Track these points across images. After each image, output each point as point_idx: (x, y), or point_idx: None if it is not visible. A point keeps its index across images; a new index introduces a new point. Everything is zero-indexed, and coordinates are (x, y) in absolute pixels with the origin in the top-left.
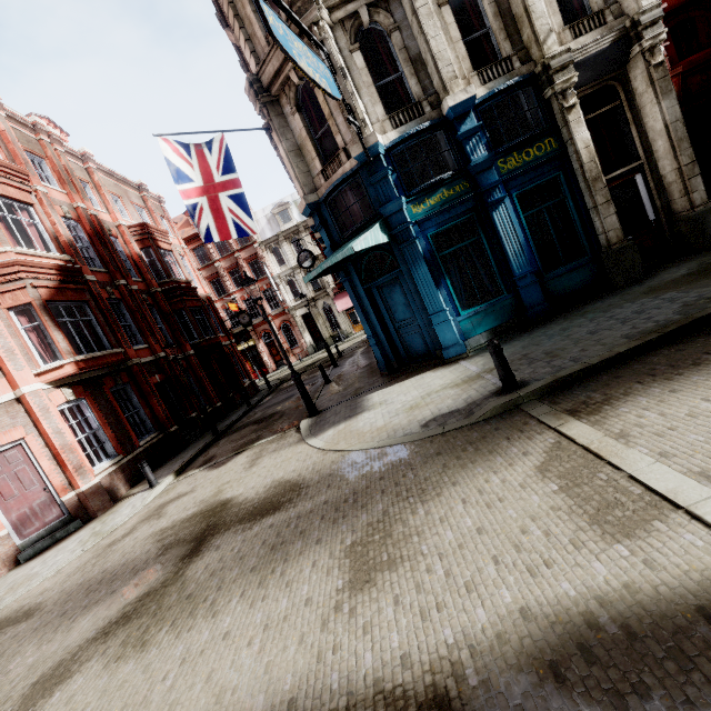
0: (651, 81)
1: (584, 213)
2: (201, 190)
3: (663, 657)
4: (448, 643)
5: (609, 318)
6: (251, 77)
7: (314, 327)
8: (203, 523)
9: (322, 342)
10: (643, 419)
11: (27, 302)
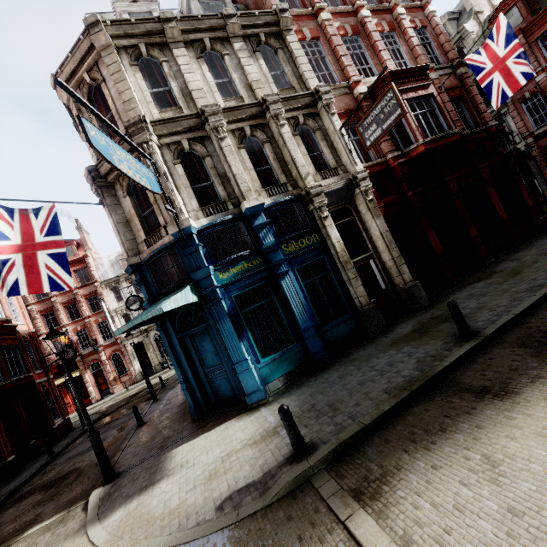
0: (369, 208)
1: (343, 284)
2: (17, 247)
3: None
4: None
5: (371, 368)
6: (90, 167)
7: (145, 355)
8: None
9: (151, 369)
10: (420, 511)
11: None
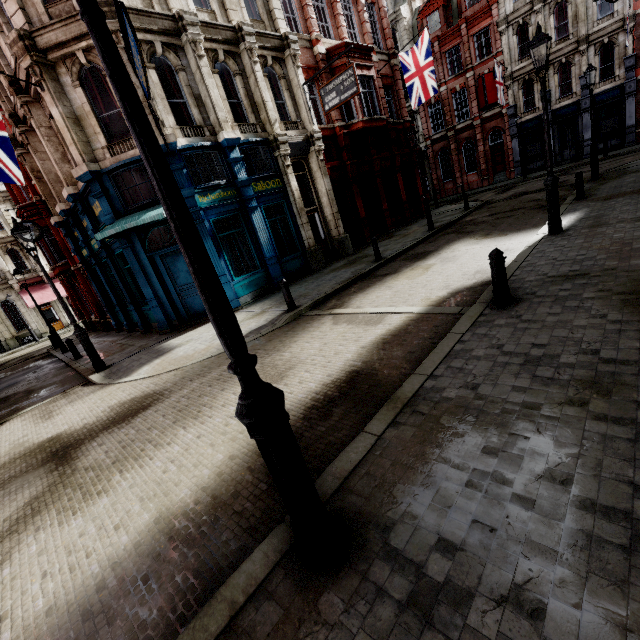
0: (320, 167)
1: (297, 227)
2: None
3: (405, 334)
4: (342, 364)
5: (321, 280)
6: (23, 31)
7: None
8: (40, 455)
9: None
10: (362, 302)
11: None
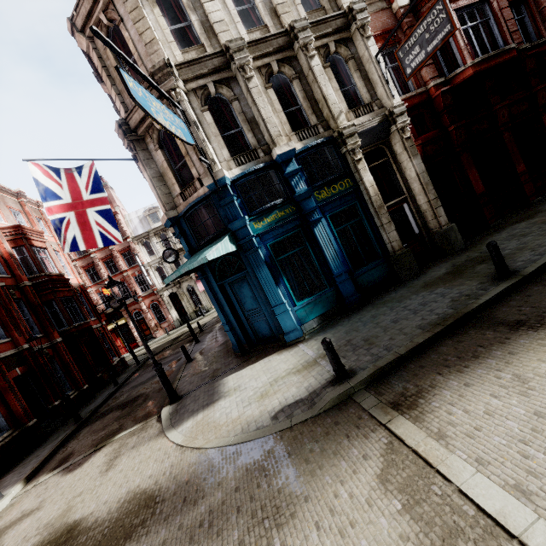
0: (405, 147)
1: (376, 229)
2: (69, 206)
3: None
4: None
5: (403, 308)
6: (120, 120)
7: (180, 304)
8: None
9: (187, 316)
10: (453, 416)
11: None
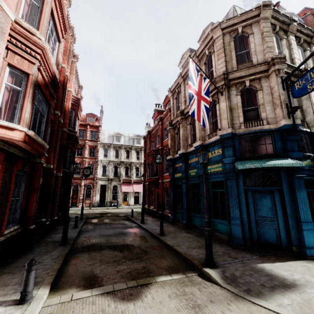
0: None
1: None
2: (196, 92)
3: None
4: None
5: None
6: (226, 72)
7: (104, 193)
8: None
9: (103, 203)
10: None
11: (26, 72)
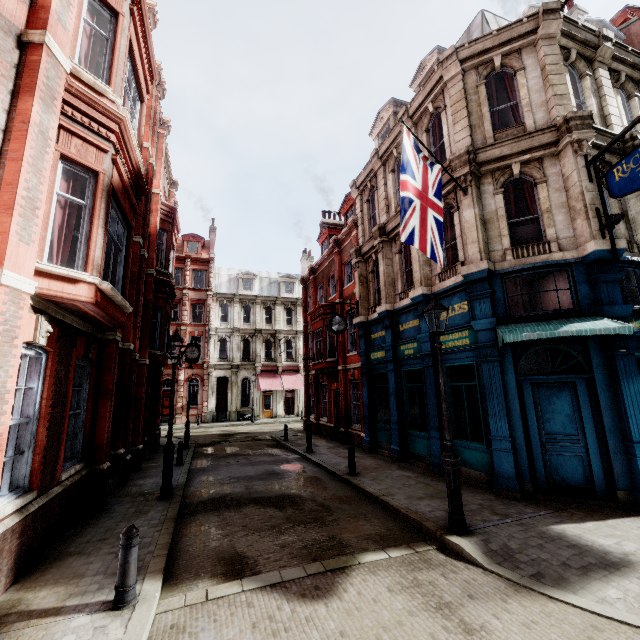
0: None
1: None
2: (418, 193)
3: None
4: None
5: None
6: (472, 148)
7: (223, 394)
8: None
9: (224, 413)
10: None
11: (93, 168)
